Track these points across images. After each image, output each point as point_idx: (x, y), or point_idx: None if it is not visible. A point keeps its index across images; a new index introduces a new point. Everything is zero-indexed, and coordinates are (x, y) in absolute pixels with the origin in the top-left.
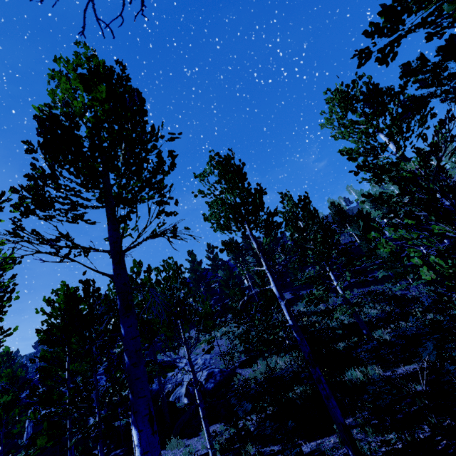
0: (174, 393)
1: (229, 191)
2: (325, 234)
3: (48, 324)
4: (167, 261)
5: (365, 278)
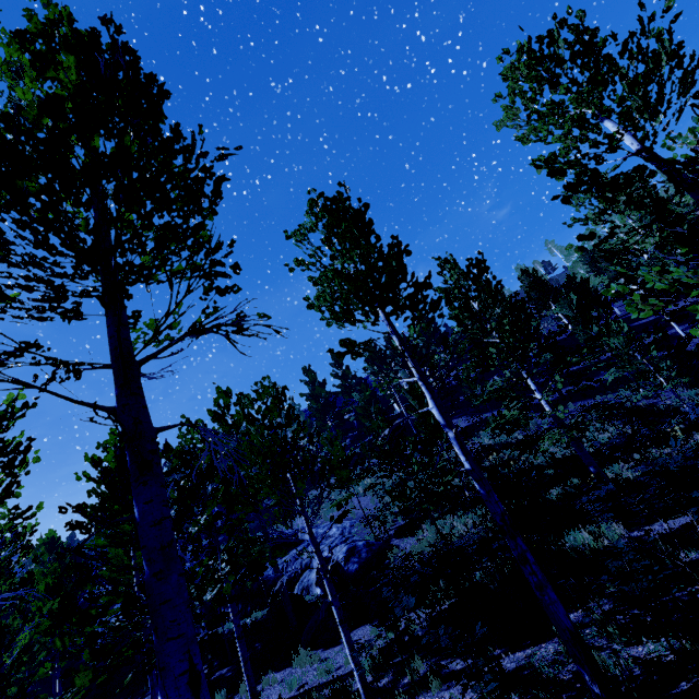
0: (300, 581)
1: (344, 253)
2: (516, 319)
3: (97, 495)
4: (261, 383)
5: (587, 384)
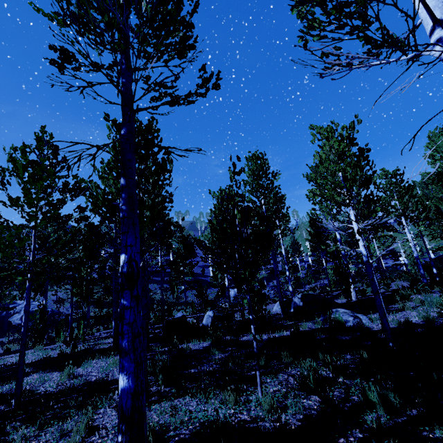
0: (11, 317)
1: None
2: None
3: None
4: None
5: None
